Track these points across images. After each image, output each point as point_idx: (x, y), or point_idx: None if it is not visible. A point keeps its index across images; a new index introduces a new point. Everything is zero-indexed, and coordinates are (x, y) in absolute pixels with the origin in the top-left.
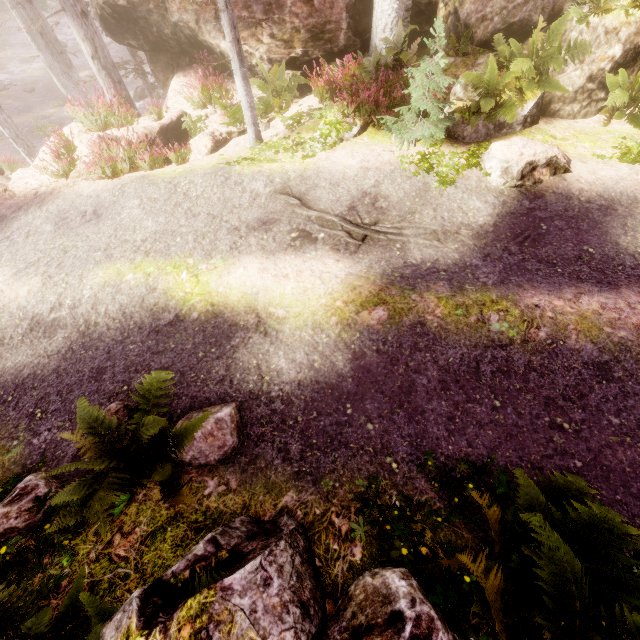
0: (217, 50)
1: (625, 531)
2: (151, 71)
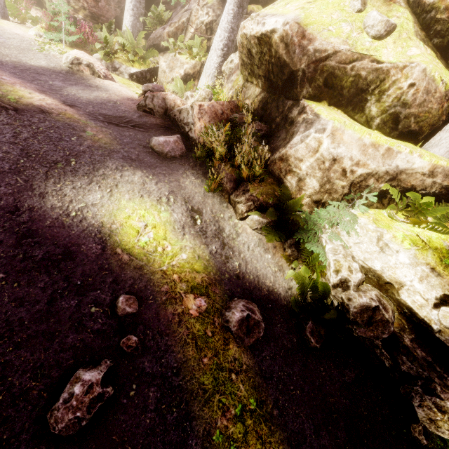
0: None
1: None
2: None
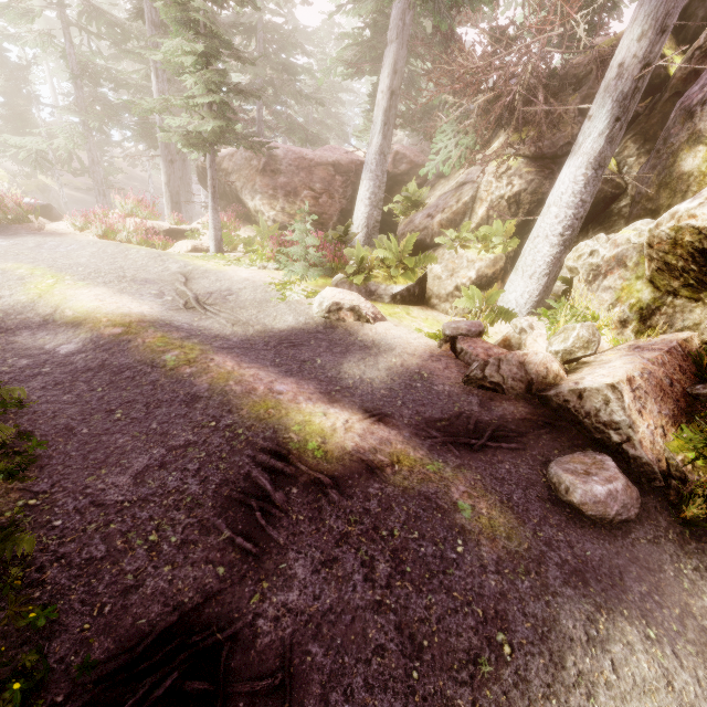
0: (247, 206)
1: None
2: None
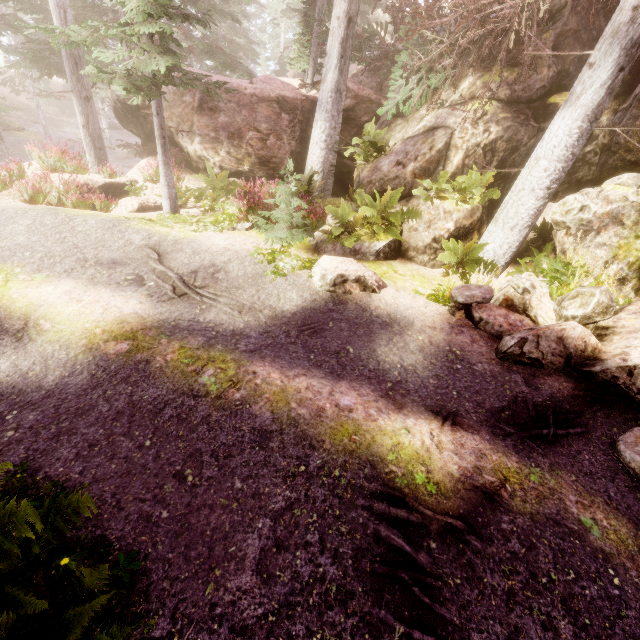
0: (185, 150)
1: (19, 531)
2: (141, 152)
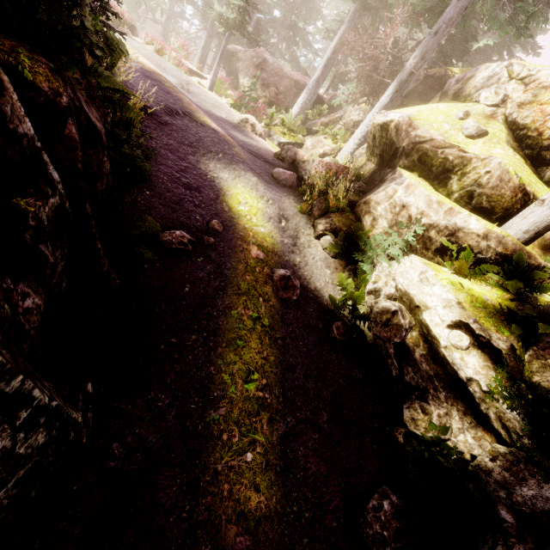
0: (239, 81)
1: None
2: None
